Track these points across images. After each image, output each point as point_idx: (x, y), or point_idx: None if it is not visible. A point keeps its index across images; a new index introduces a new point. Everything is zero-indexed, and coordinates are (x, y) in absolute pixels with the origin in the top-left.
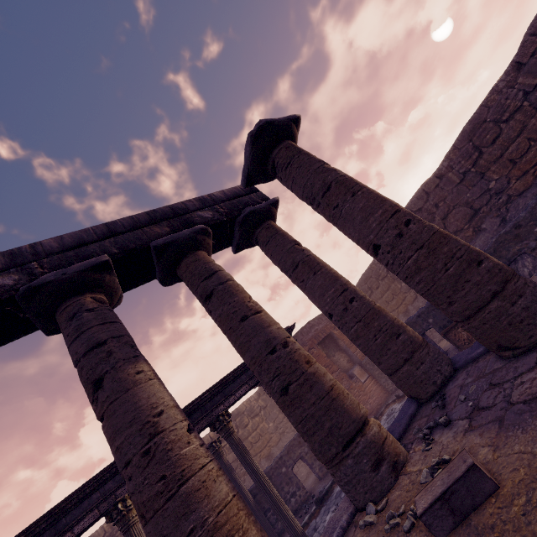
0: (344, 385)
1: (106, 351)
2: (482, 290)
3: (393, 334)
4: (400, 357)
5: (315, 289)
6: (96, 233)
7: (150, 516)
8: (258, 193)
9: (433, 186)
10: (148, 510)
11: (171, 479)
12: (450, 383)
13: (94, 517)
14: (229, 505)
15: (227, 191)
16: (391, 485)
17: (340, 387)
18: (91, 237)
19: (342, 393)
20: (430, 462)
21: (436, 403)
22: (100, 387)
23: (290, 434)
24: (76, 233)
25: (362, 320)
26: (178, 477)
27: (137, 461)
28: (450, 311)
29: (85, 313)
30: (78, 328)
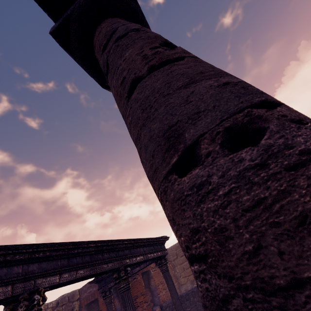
0: None
1: None
2: None
3: None
4: None
5: None
6: None
7: None
8: None
9: None
10: None
11: None
12: None
13: (3, 294)
14: None
15: None
16: None
17: None
18: None
19: None
20: None
21: None
22: None
23: None
24: None
25: None
26: None
27: None
28: None
29: None
30: None
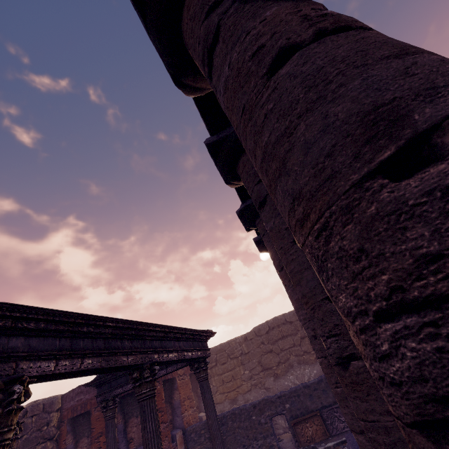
0: (165, 445)
1: None
2: None
3: None
4: None
5: None
6: None
7: None
8: None
9: None
10: None
11: None
12: None
13: None
14: None
15: None
16: None
17: None
18: None
19: None
20: None
21: None
22: None
23: None
24: None
25: None
26: None
27: None
28: None
29: None
30: None
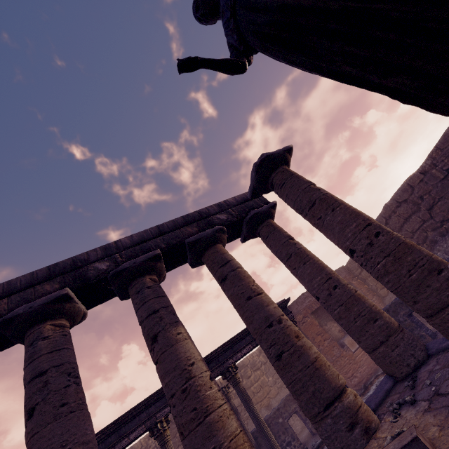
0: (335, 352)
1: (159, 316)
2: (441, 295)
3: (371, 319)
4: (377, 339)
5: (305, 276)
6: (152, 233)
7: (187, 434)
8: (260, 197)
9: (417, 181)
10: (185, 429)
11: (200, 411)
12: (423, 367)
13: (142, 430)
14: (237, 436)
15: (238, 197)
16: (363, 445)
17: (322, 359)
18: (149, 236)
19: (324, 364)
20: (394, 432)
21: (408, 383)
22: (155, 341)
23: (287, 389)
24: (140, 233)
25: (343, 305)
26: (204, 410)
27: (178, 395)
28: (416, 308)
29: (146, 289)
30: (142, 299)
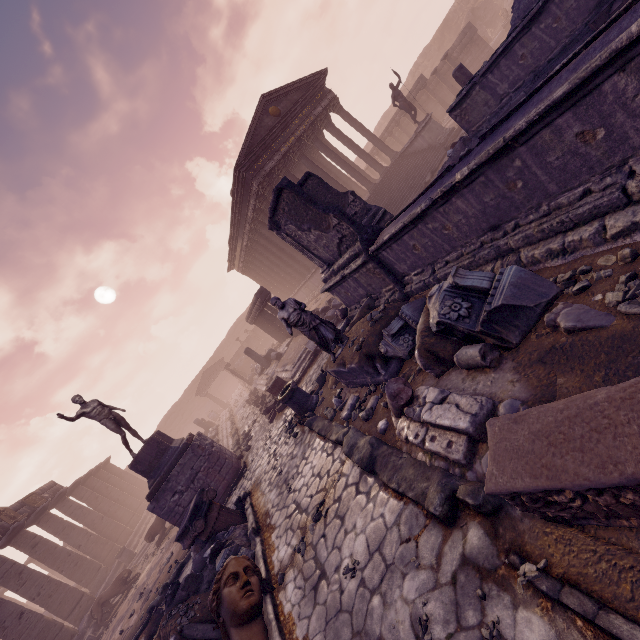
0: None
1: None
2: None
3: None
4: None
5: None
6: None
7: None
8: None
9: None
10: None
11: None
12: None
13: None
14: None
15: None
16: None
17: None
18: None
19: None
20: None
21: None
22: None
23: None
24: None
25: None
26: None
27: None
28: None
29: None
30: None
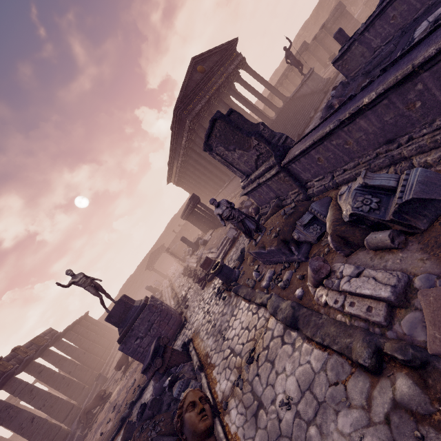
0: None
1: None
2: None
3: None
4: None
5: None
6: None
7: None
8: None
9: None
10: None
11: None
12: None
13: None
14: None
15: None
16: None
17: None
18: None
19: None
20: None
21: None
22: None
23: None
24: None
25: None
26: None
27: None
28: None
29: None
30: None
